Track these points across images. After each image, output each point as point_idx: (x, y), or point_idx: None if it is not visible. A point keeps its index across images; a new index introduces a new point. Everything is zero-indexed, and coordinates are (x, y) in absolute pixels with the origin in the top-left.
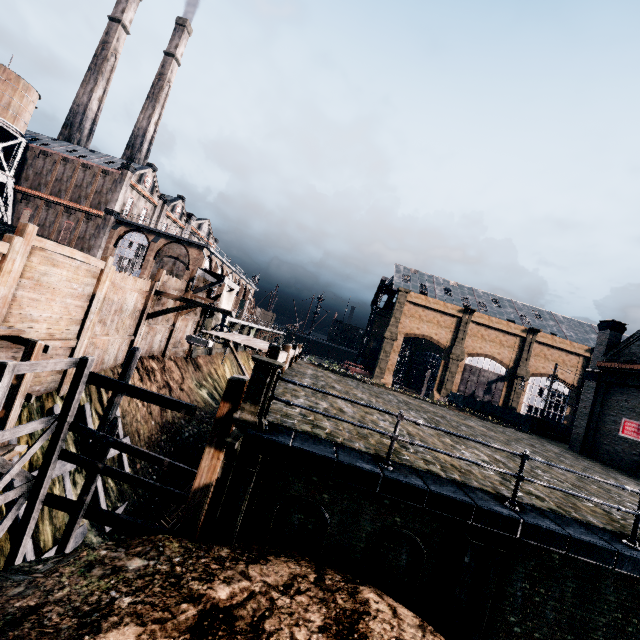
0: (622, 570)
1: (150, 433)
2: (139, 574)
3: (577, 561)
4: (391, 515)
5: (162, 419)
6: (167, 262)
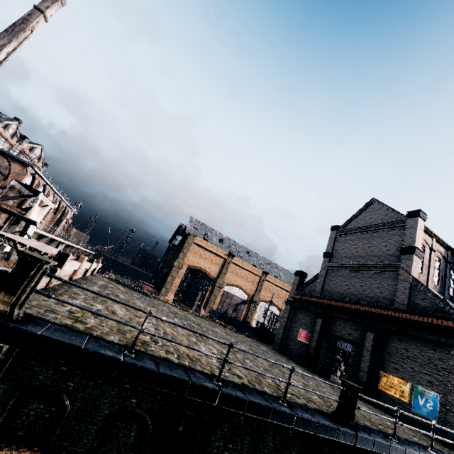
0: (274, 421)
1: None
2: None
3: (254, 420)
4: (129, 397)
5: None
6: None
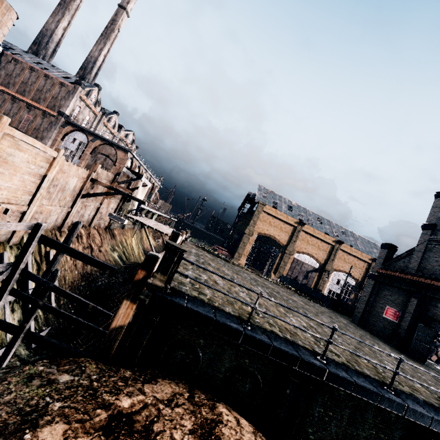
0: (382, 406)
1: (73, 279)
2: (67, 386)
3: (354, 397)
4: (243, 358)
5: (83, 270)
6: (100, 157)
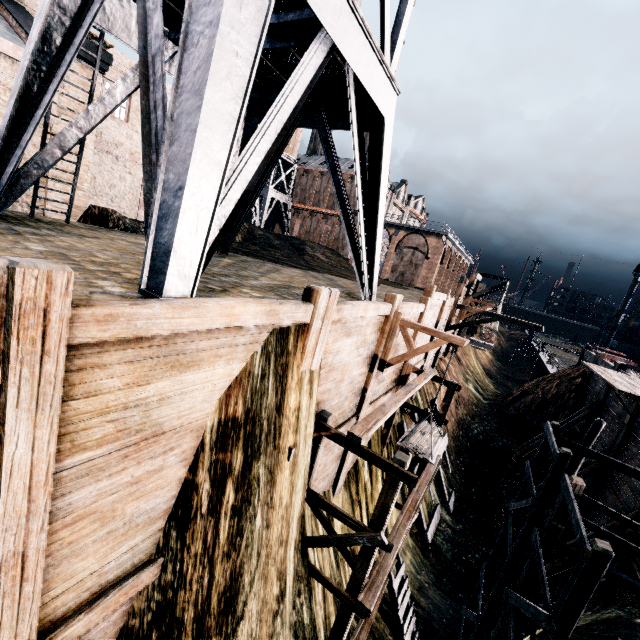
0: None
1: (452, 429)
2: None
3: None
4: None
5: (456, 416)
6: (406, 253)
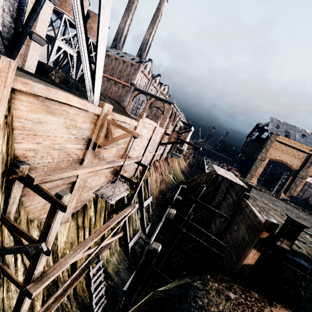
0: None
1: (156, 194)
2: (237, 302)
3: None
4: None
5: (160, 188)
6: (154, 109)
